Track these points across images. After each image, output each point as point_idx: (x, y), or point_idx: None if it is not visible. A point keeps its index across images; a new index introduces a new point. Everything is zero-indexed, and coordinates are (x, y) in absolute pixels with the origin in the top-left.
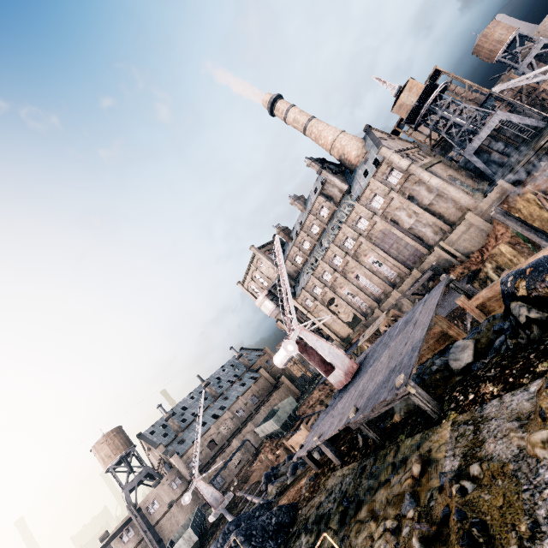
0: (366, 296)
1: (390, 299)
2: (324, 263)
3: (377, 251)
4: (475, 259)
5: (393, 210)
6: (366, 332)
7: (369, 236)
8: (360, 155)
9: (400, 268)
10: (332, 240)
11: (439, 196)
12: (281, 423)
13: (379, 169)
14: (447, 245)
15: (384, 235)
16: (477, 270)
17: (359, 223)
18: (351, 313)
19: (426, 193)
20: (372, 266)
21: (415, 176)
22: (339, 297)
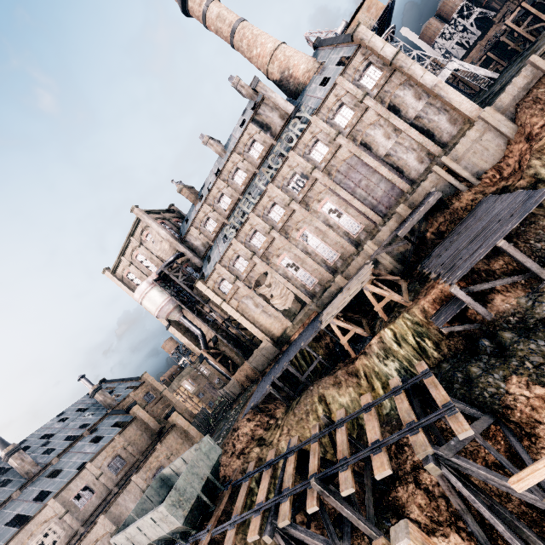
0: (316, 265)
1: (359, 257)
2: (255, 216)
3: (338, 191)
4: (490, 179)
5: (366, 127)
6: (336, 303)
7: (328, 170)
8: (312, 69)
9: (369, 216)
10: (271, 178)
11: (430, 105)
12: (186, 509)
13: (351, 64)
14: (452, 161)
15: (350, 168)
16: (499, 189)
17: (313, 150)
18: (291, 295)
19: (413, 100)
20: (329, 217)
21: (402, 72)
22: (275, 271)
